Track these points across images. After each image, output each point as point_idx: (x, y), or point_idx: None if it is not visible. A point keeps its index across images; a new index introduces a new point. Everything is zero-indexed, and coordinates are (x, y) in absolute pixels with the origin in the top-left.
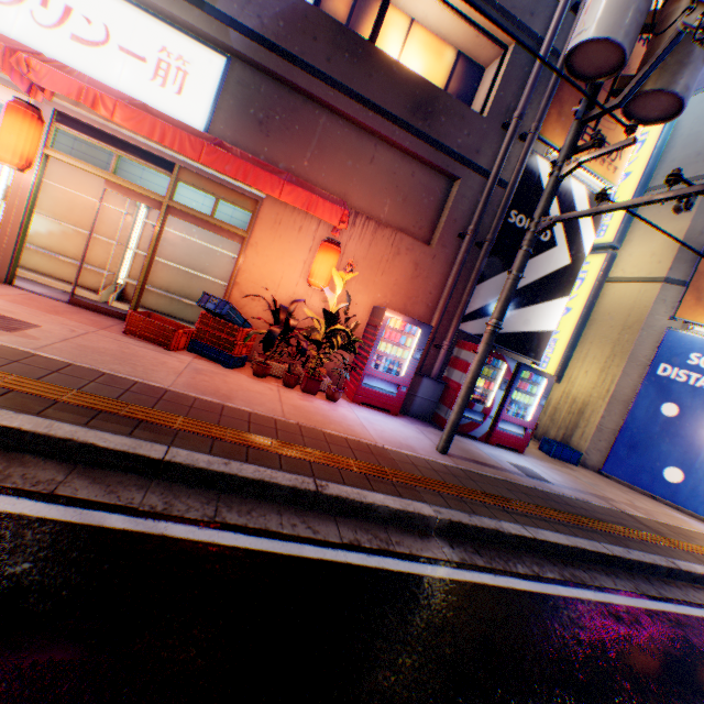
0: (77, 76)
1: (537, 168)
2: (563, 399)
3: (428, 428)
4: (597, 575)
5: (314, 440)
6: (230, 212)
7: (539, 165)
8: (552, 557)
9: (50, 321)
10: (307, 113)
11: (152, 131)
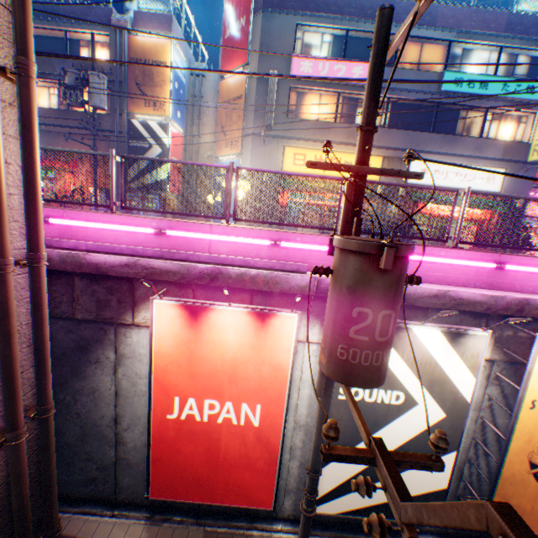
0: None
1: (134, 124)
2: None
3: None
4: None
5: None
6: None
7: (134, 122)
8: None
9: None
10: (61, 137)
11: None
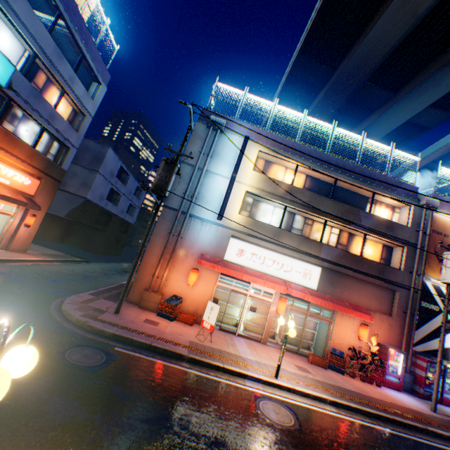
0: (291, 284)
1: (426, 285)
2: None
3: (414, 397)
4: None
5: (402, 409)
6: None
7: (426, 283)
8: None
9: (301, 363)
10: (343, 277)
11: (317, 301)
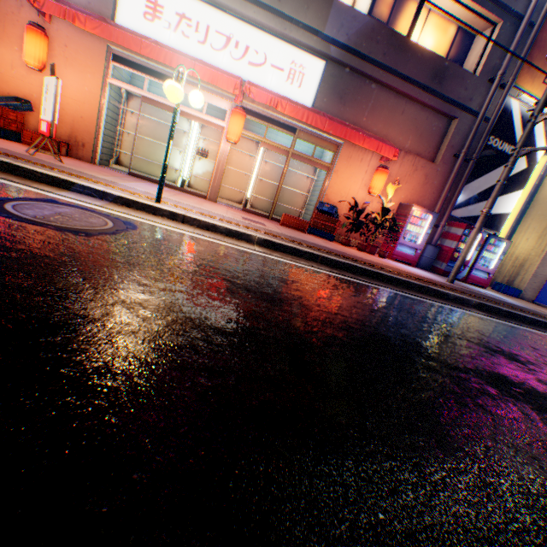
0: (258, 88)
1: (509, 107)
2: (508, 258)
3: (431, 273)
4: (545, 331)
5: (402, 272)
6: (305, 150)
7: (511, 104)
8: (522, 322)
9: (259, 221)
10: (366, 88)
11: (302, 117)
